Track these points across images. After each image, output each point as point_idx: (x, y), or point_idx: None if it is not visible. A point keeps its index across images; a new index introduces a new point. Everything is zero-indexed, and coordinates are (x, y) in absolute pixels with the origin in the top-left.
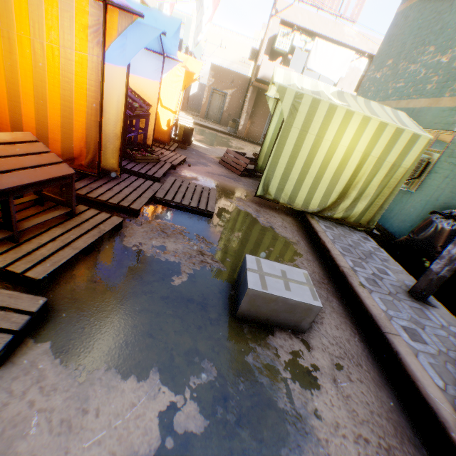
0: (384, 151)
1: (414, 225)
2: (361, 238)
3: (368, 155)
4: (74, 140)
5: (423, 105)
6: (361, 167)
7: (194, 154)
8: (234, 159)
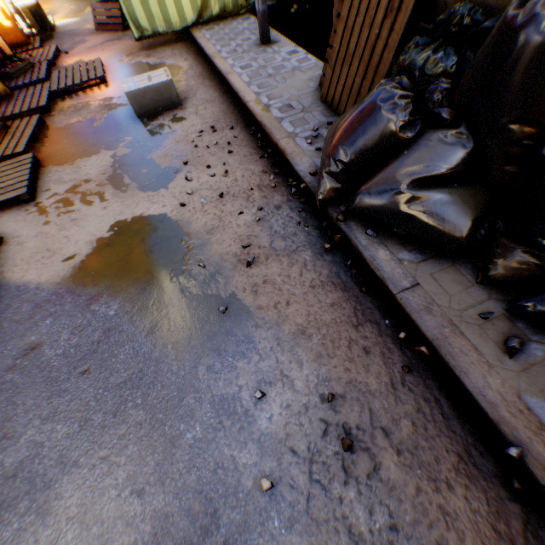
0: None
1: None
2: (241, 22)
3: None
4: None
5: None
6: None
7: (66, 39)
8: (106, 16)
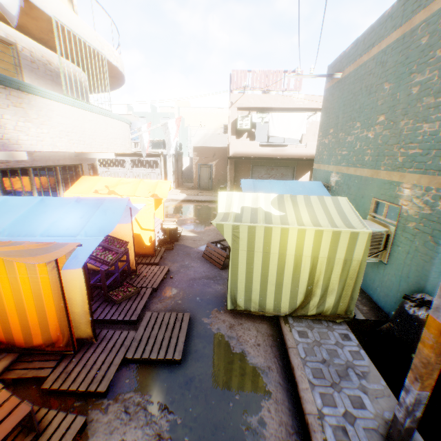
0: (331, 251)
1: (397, 302)
2: (340, 338)
3: (317, 257)
4: (51, 331)
5: (367, 175)
6: (315, 267)
7: (179, 253)
8: (214, 253)
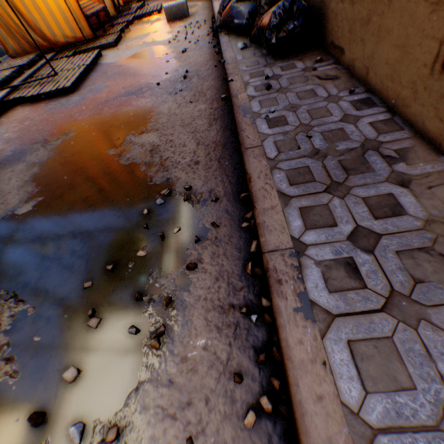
0: None
1: None
2: None
3: None
4: None
5: None
6: None
7: (150, 1)
8: None
